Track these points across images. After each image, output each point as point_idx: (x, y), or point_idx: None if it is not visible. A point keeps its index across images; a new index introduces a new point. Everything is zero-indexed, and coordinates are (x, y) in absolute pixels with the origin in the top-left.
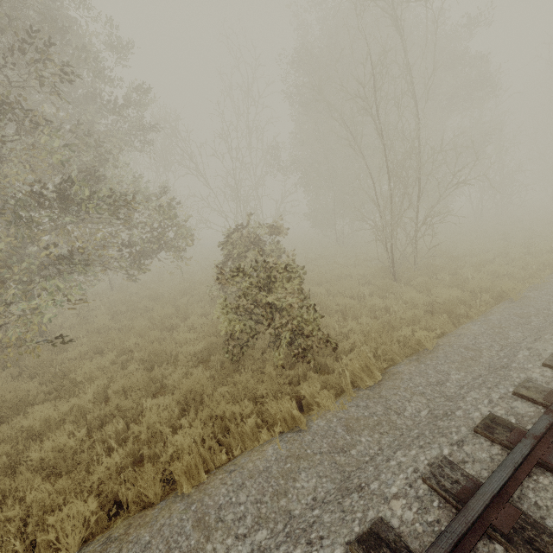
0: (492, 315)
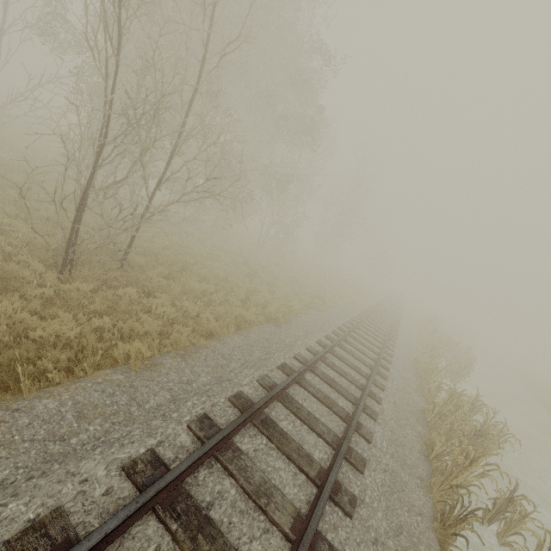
0: (53, 398)
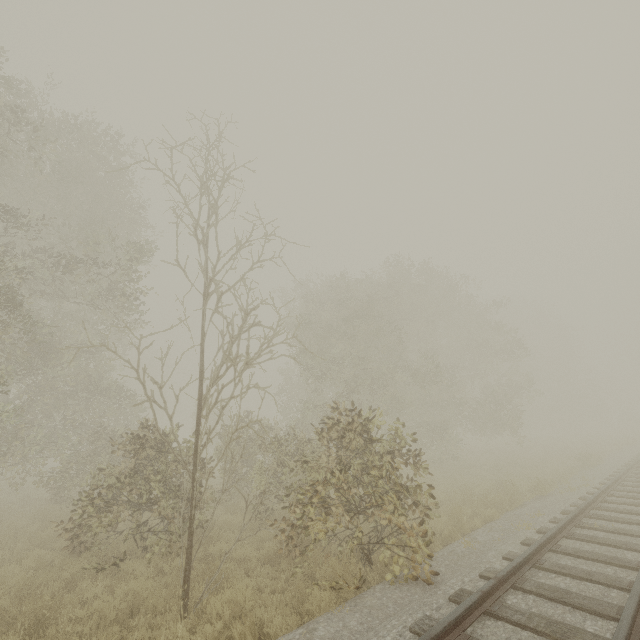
0: None
